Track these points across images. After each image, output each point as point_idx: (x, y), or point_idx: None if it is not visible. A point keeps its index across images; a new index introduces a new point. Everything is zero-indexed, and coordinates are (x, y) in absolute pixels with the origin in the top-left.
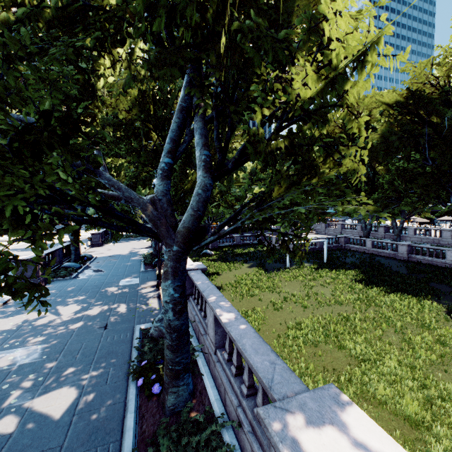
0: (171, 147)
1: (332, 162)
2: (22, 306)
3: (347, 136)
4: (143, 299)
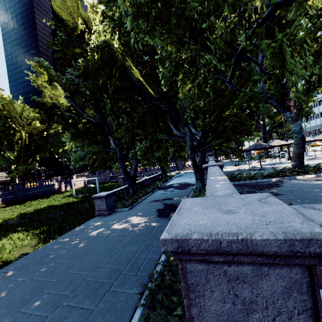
0: None
1: None
2: None
3: None
4: None
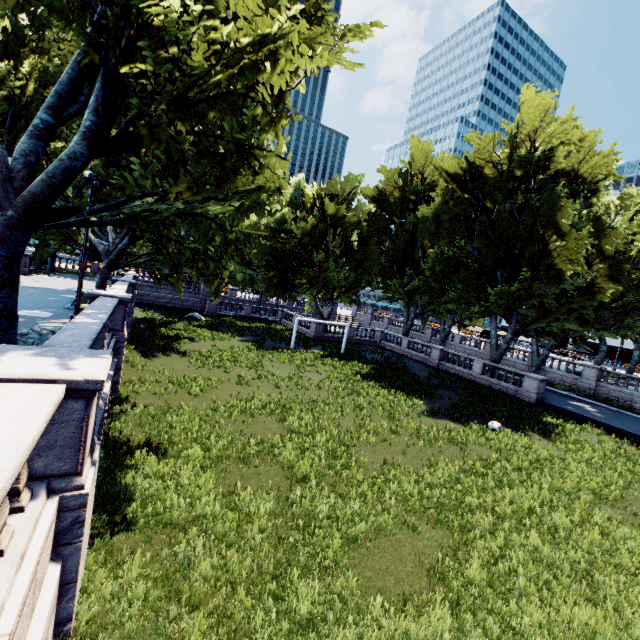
0: (54, 103)
1: (246, 172)
2: None
3: (407, 204)
4: None
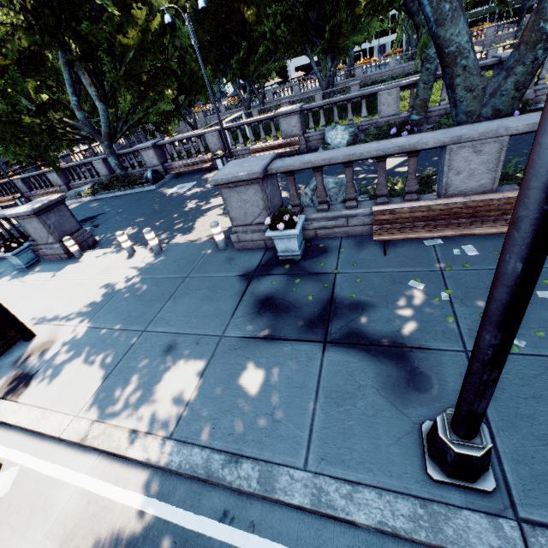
0: None
1: None
2: (164, 232)
3: None
4: None
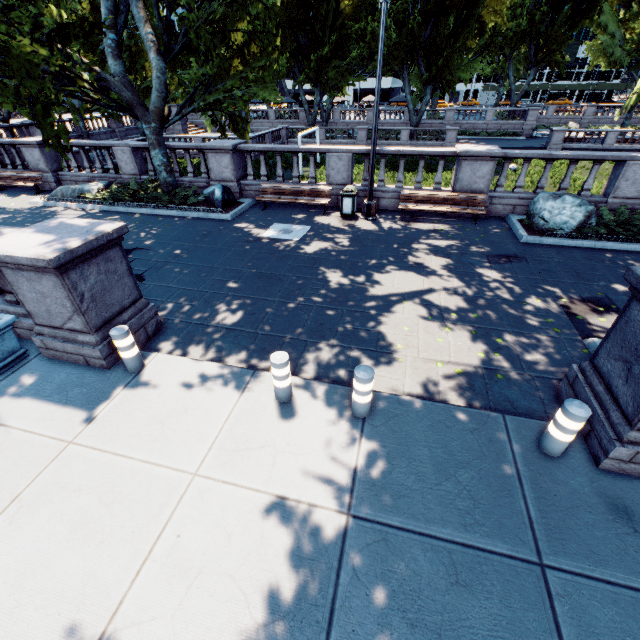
0: None
1: None
2: (321, 339)
3: None
4: (408, 230)
